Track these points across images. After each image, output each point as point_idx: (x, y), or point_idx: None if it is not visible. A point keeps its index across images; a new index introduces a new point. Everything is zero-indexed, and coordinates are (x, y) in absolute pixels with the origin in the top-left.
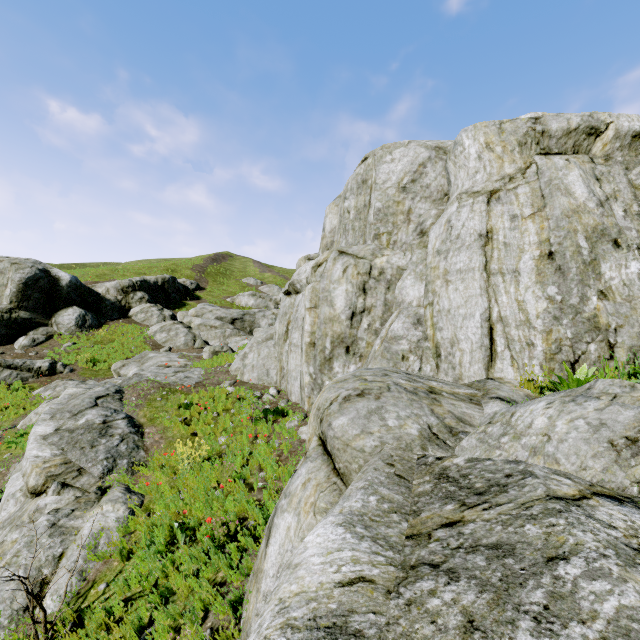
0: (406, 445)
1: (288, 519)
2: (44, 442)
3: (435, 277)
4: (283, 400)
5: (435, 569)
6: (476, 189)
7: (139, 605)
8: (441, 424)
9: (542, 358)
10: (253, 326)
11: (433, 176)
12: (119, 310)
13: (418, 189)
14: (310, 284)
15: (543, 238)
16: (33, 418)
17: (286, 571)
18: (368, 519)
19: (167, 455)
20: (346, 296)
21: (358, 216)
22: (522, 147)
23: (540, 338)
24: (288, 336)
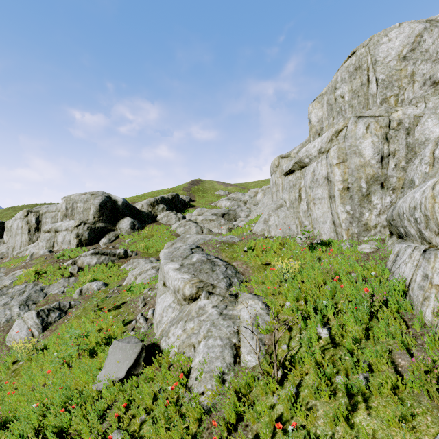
0: None
1: None
2: (180, 271)
3: None
4: (316, 239)
5: None
6: None
7: (343, 348)
8: None
9: None
10: (236, 217)
11: (430, 41)
12: (151, 217)
13: (418, 55)
14: (333, 147)
15: None
16: (132, 278)
17: None
18: None
19: (264, 273)
20: (373, 146)
21: (355, 95)
22: None
23: None
24: (301, 199)
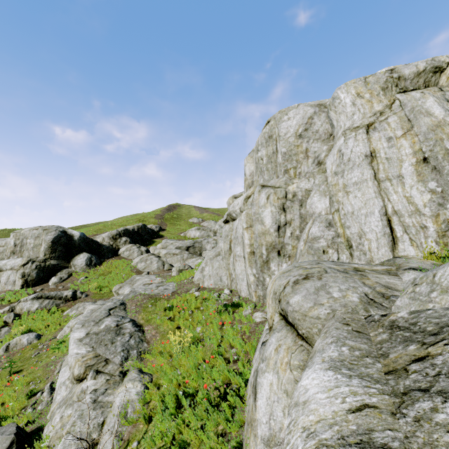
0: (352, 310)
1: (269, 377)
2: (80, 343)
3: (337, 191)
4: (236, 296)
5: (426, 392)
6: (356, 125)
7: None
8: (374, 291)
9: (435, 236)
10: (201, 250)
11: (319, 124)
12: (112, 251)
13: (310, 134)
14: (244, 211)
15: (416, 149)
16: (66, 330)
17: (295, 408)
18: (348, 363)
19: (163, 344)
20: (272, 215)
21: (269, 160)
22: (385, 90)
23: (430, 221)
24: (231, 251)
